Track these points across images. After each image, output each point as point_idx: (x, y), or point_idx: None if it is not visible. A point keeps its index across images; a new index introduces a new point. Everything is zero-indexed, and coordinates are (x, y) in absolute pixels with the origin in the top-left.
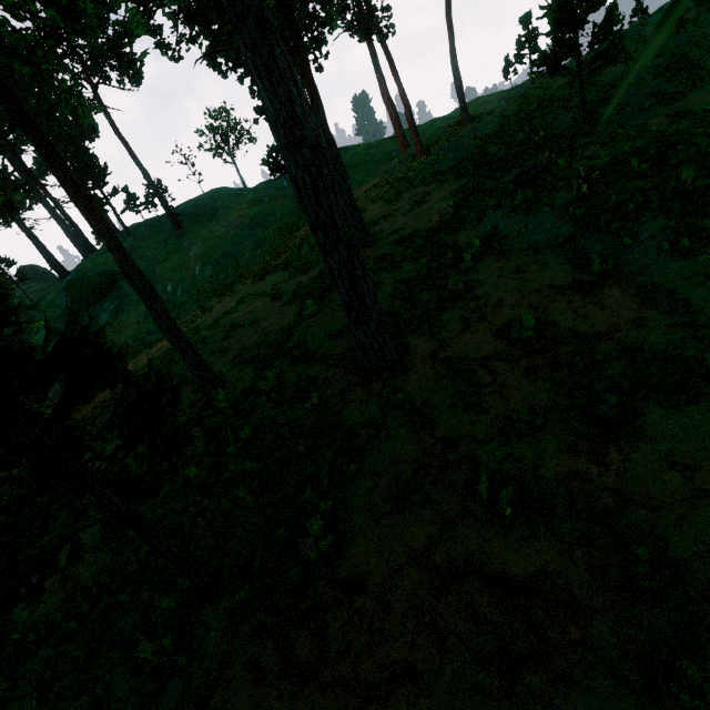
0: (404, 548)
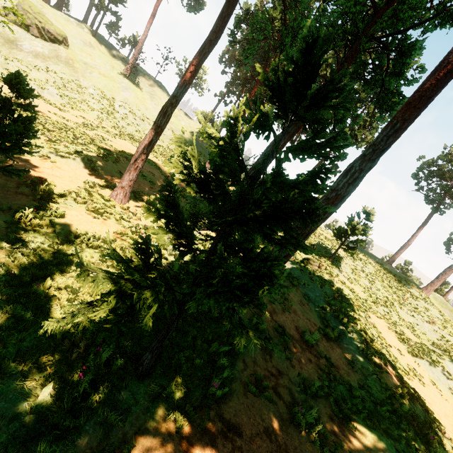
0: (262, 421)
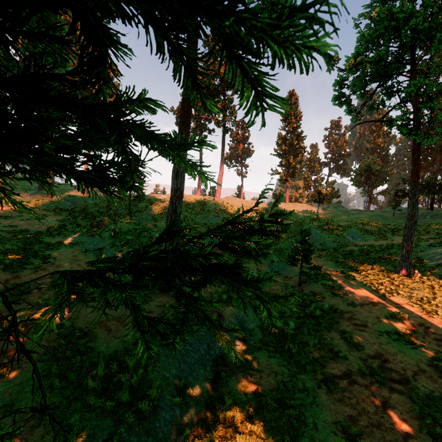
0: None
